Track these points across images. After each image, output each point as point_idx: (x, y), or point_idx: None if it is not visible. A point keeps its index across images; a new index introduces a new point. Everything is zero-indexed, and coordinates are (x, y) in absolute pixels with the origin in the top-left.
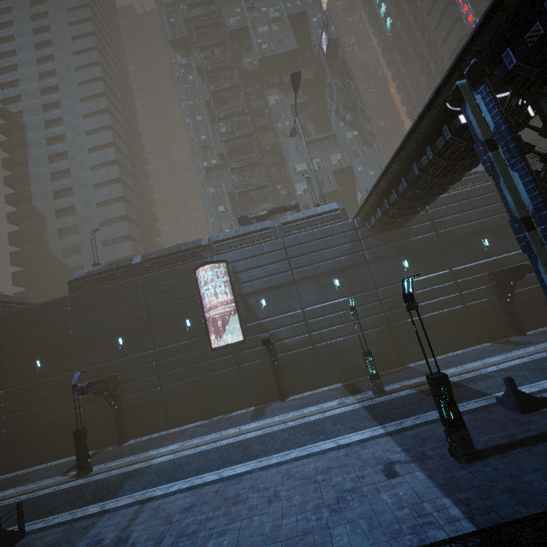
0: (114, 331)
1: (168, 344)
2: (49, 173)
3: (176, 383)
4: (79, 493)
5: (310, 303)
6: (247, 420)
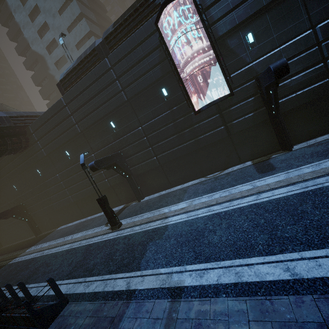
0: (105, 118)
1: (152, 119)
2: (28, 16)
3: (168, 151)
4: (112, 250)
5: (327, 14)
6: (254, 174)
